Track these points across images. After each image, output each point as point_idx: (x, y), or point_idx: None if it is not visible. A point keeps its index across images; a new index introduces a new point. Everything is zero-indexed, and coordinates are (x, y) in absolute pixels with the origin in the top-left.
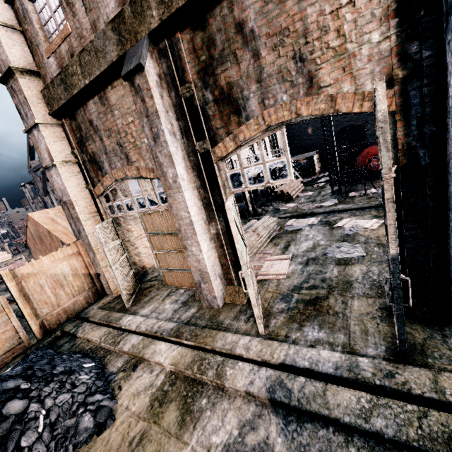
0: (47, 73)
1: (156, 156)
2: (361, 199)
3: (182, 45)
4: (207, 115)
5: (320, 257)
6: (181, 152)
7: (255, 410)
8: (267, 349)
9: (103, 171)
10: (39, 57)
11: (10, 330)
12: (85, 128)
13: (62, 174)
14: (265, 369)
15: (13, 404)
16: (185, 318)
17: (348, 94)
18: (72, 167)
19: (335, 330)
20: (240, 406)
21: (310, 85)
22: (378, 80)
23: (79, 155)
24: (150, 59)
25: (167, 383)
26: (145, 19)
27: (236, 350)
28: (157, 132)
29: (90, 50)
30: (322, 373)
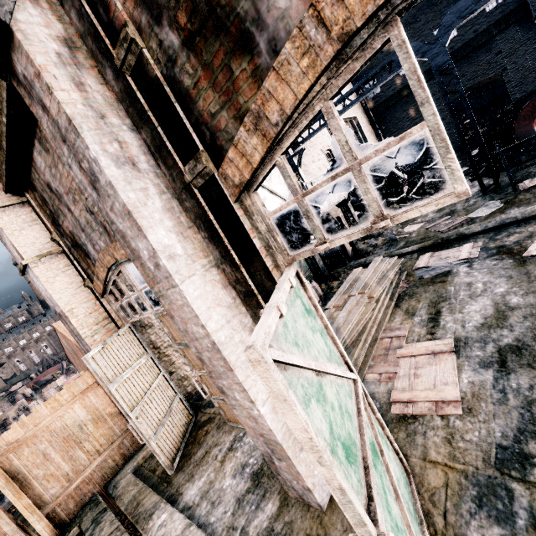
0: None
1: (110, 220)
2: None
3: None
4: (184, 90)
5: (531, 343)
6: (157, 197)
7: None
8: None
9: (91, 257)
10: None
11: None
12: (48, 198)
13: (41, 276)
14: None
15: None
16: None
17: None
18: (56, 261)
19: None
20: None
21: None
22: None
23: (61, 240)
24: (31, 7)
25: None
26: None
27: None
28: (89, 168)
29: None
30: None
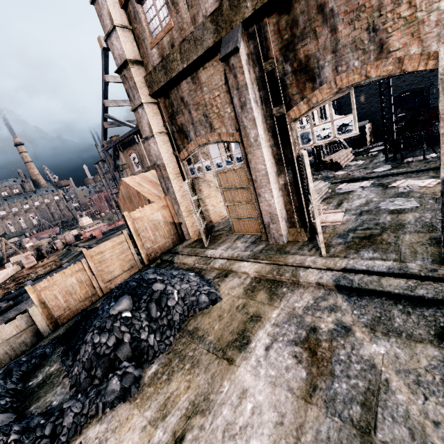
0: (149, 61)
1: (241, 121)
2: (418, 163)
3: (268, 28)
4: (285, 84)
5: (373, 209)
6: (261, 116)
7: (324, 292)
8: (330, 261)
9: (188, 139)
10: (143, 49)
11: (129, 255)
12: (176, 104)
13: (158, 143)
14: (330, 271)
15: (157, 285)
16: (257, 250)
17: (415, 55)
18: (164, 137)
19: (387, 252)
20: (313, 290)
21: (380, 50)
22: (441, 44)
23: (169, 127)
24: (242, 42)
25: (254, 282)
26: (240, 10)
27: (305, 263)
28: (244, 101)
29: (189, 40)
30: (377, 272)
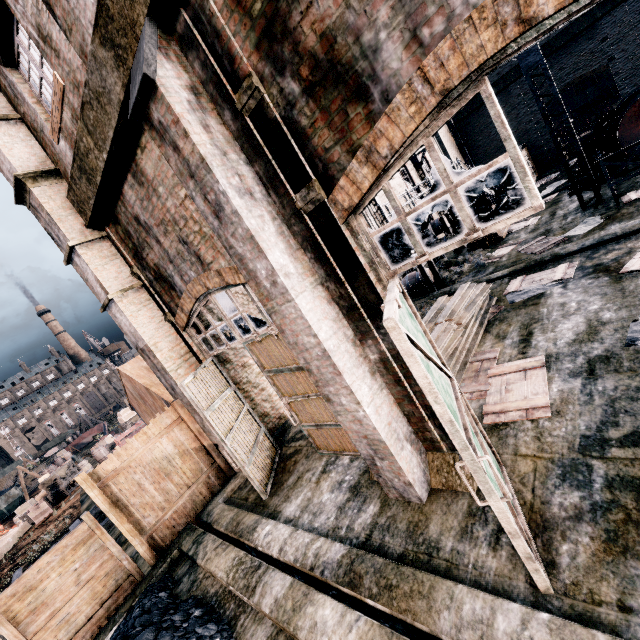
0: (66, 166)
1: (229, 245)
2: None
3: (213, 4)
4: (301, 129)
5: (619, 352)
6: (271, 223)
7: None
8: None
9: (176, 289)
10: (50, 147)
11: (109, 561)
12: (133, 231)
13: (125, 310)
14: None
15: None
16: (360, 530)
17: None
18: (137, 295)
19: None
20: None
21: None
22: None
23: (141, 273)
24: (166, 62)
25: None
26: None
27: None
28: (215, 199)
29: (90, 100)
30: None
